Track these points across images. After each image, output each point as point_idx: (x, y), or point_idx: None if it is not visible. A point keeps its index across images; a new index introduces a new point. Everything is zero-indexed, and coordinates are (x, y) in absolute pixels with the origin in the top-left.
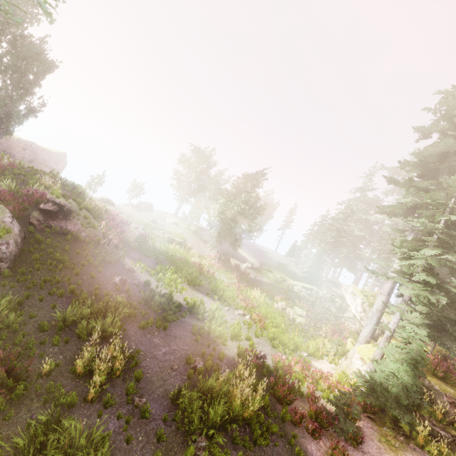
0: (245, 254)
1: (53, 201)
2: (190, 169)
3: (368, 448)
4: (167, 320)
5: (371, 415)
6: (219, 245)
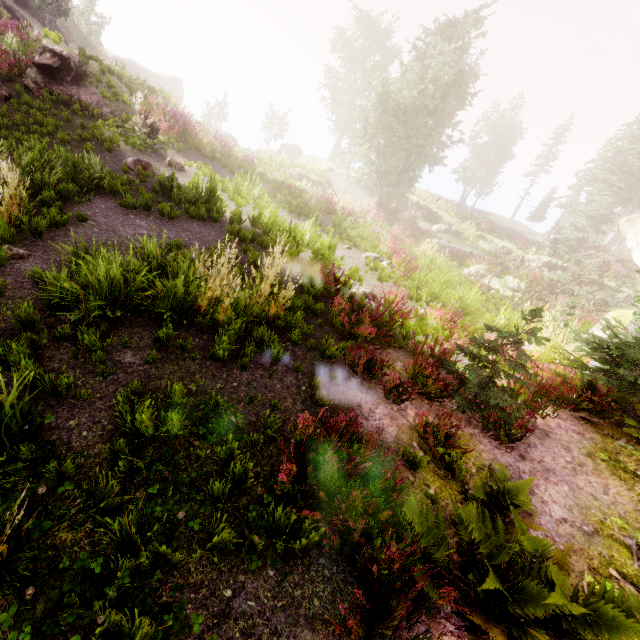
0: (438, 209)
1: (51, 51)
2: (353, 66)
3: (542, 457)
4: (189, 215)
5: (593, 419)
6: (378, 180)
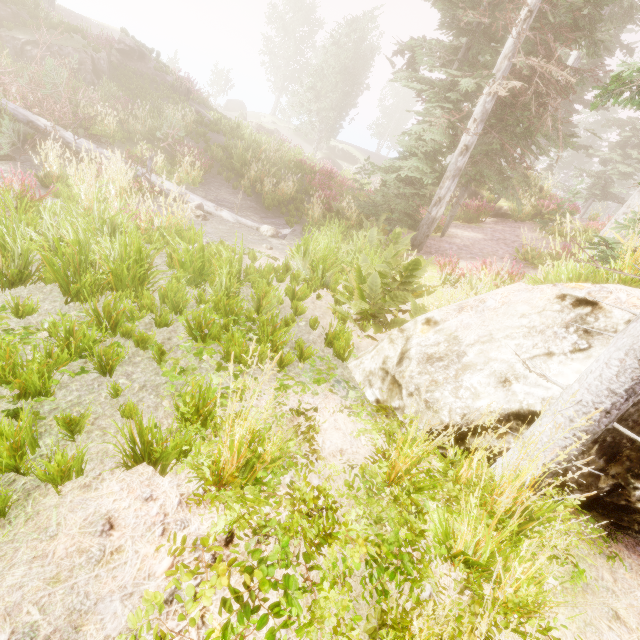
0: (356, 154)
1: (124, 41)
2: (286, 35)
3: None
4: (234, 137)
5: None
6: (314, 129)
